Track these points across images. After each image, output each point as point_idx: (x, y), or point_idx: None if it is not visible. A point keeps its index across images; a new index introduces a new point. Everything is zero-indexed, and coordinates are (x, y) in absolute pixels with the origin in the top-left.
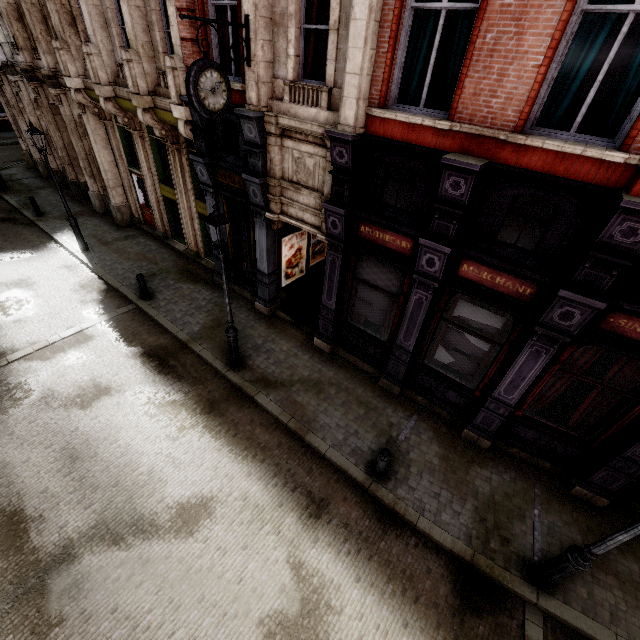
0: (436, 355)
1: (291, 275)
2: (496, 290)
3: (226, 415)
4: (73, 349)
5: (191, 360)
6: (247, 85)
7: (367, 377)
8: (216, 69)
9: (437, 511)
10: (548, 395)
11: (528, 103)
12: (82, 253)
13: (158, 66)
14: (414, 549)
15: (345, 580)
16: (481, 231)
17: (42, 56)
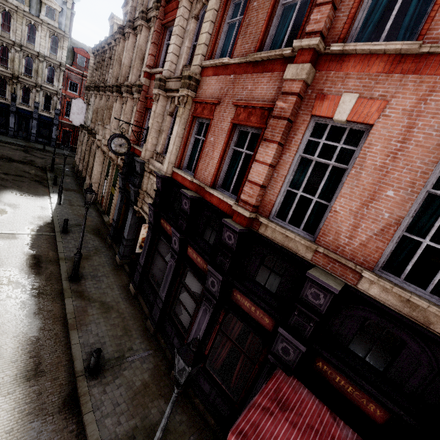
0: (176, 308)
1: None
2: (198, 266)
3: (40, 301)
4: (1, 239)
5: (54, 268)
6: (143, 150)
7: (143, 317)
8: (125, 139)
9: (107, 414)
10: (221, 355)
11: (214, 176)
12: (55, 204)
13: None
14: (67, 433)
15: (1, 427)
16: (197, 231)
17: (96, 126)
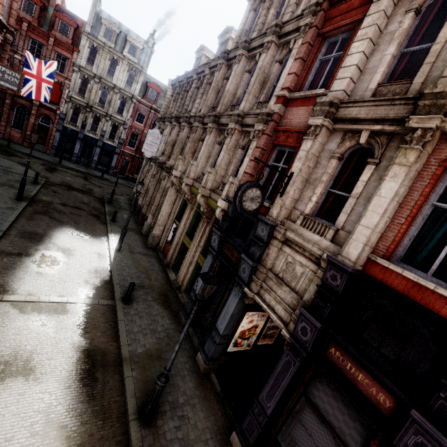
0: None
1: (239, 344)
2: None
3: None
4: (46, 314)
5: (114, 382)
6: (274, 205)
7: None
8: (260, 189)
9: None
10: None
11: None
12: (114, 251)
13: (223, 180)
14: None
15: None
16: None
17: (171, 160)
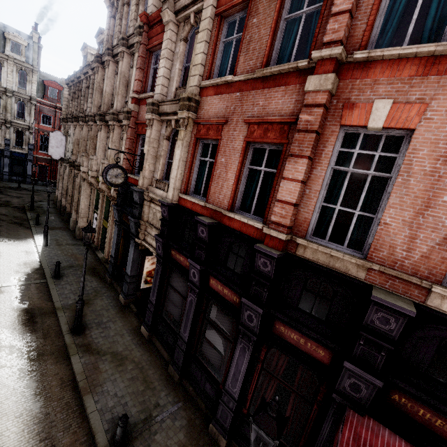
0: (202, 348)
1: (150, 282)
2: (225, 298)
3: (42, 364)
4: None
5: (51, 321)
6: (140, 178)
7: (163, 363)
8: (121, 168)
9: None
10: (266, 397)
11: (231, 198)
12: (42, 246)
13: None
14: None
15: None
16: (218, 259)
17: (78, 158)
